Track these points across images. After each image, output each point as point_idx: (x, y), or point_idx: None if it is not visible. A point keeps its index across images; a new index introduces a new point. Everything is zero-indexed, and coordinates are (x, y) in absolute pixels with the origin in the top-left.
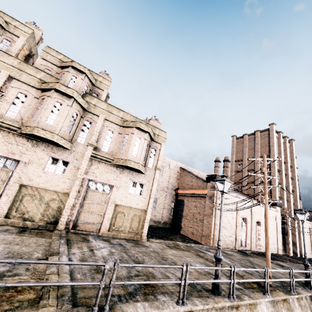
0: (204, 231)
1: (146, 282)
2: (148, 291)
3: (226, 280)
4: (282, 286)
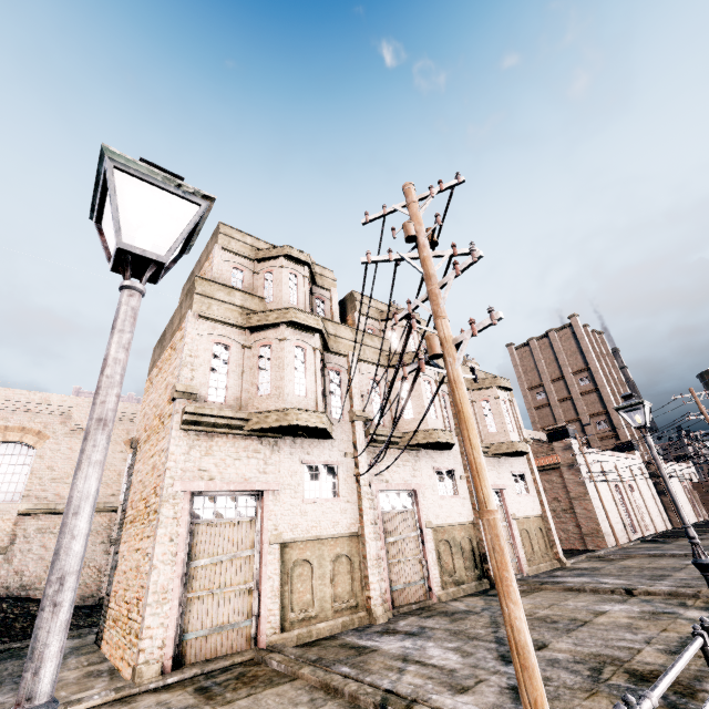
0: (583, 527)
1: None
2: None
3: None
4: None
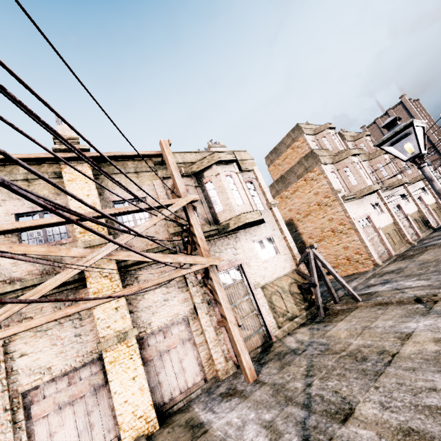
0: None
1: None
2: None
3: None
4: None
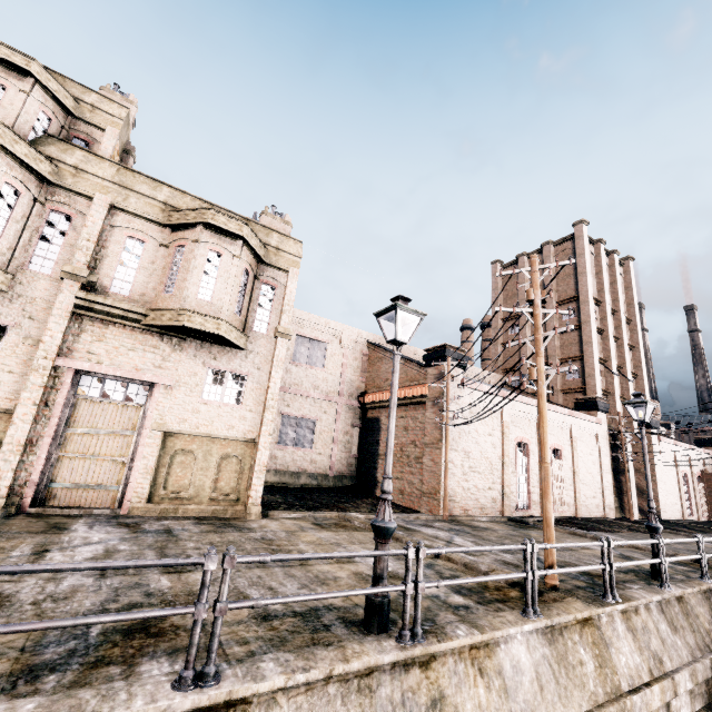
0: (424, 484)
1: (11, 630)
2: (119, 653)
3: (388, 587)
4: (591, 586)
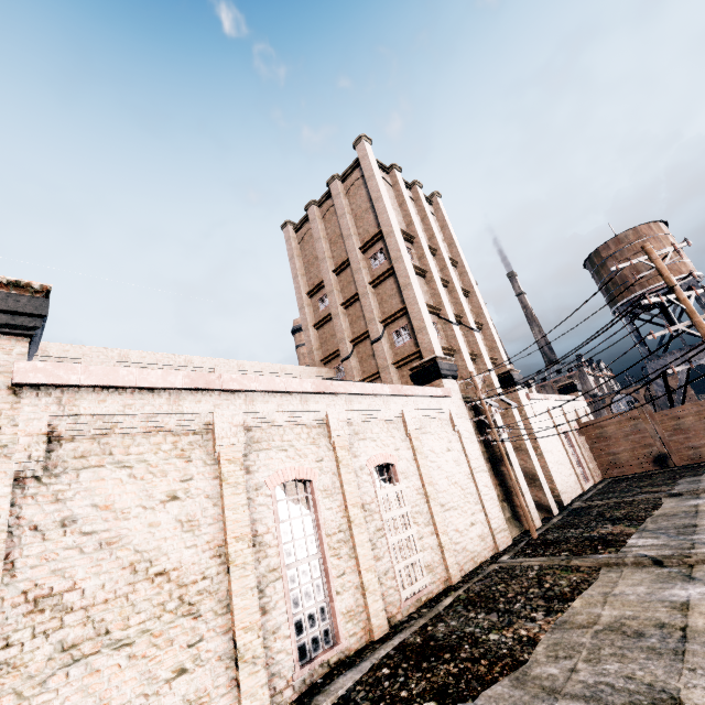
0: None
1: None
2: None
3: None
4: None
